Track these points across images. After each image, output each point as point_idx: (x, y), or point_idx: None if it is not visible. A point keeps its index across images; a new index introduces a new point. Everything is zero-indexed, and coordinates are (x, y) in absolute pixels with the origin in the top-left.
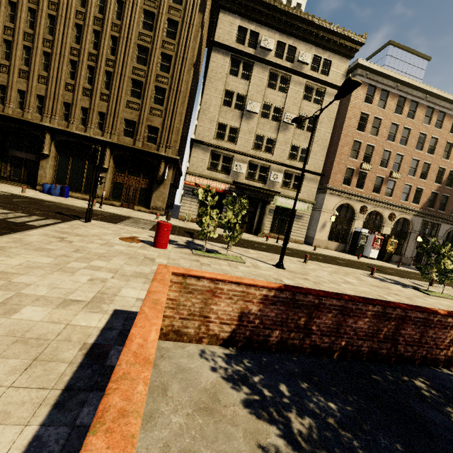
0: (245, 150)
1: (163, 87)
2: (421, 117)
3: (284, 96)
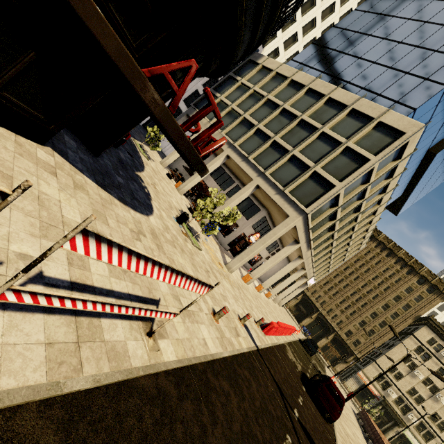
0: (401, 388)
1: (374, 331)
2: None
3: None
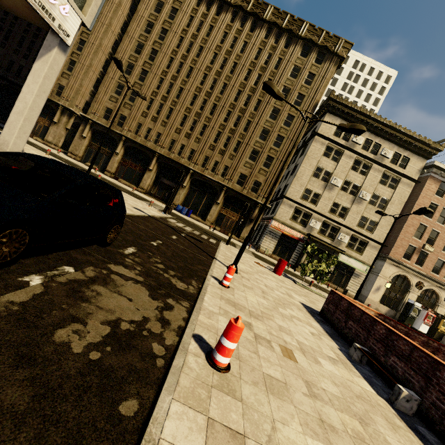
0: (323, 212)
1: (272, 156)
2: None
3: (364, 178)
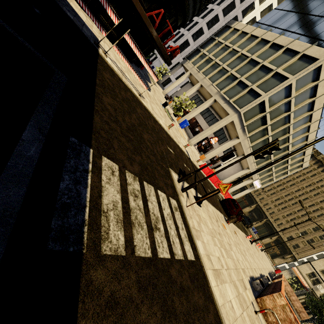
0: None
1: (314, 240)
2: None
3: None
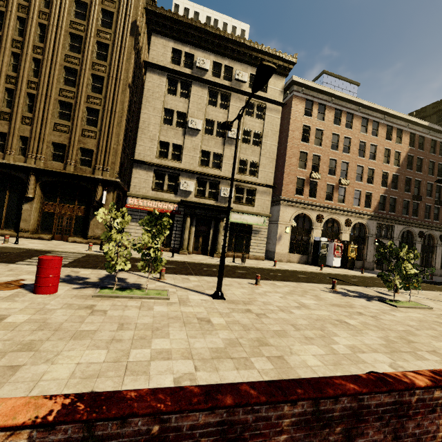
0: (192, 167)
1: (95, 108)
2: (358, 127)
3: (226, 113)
